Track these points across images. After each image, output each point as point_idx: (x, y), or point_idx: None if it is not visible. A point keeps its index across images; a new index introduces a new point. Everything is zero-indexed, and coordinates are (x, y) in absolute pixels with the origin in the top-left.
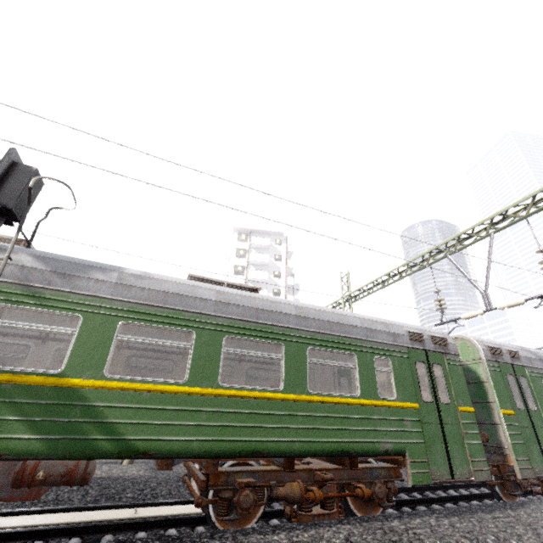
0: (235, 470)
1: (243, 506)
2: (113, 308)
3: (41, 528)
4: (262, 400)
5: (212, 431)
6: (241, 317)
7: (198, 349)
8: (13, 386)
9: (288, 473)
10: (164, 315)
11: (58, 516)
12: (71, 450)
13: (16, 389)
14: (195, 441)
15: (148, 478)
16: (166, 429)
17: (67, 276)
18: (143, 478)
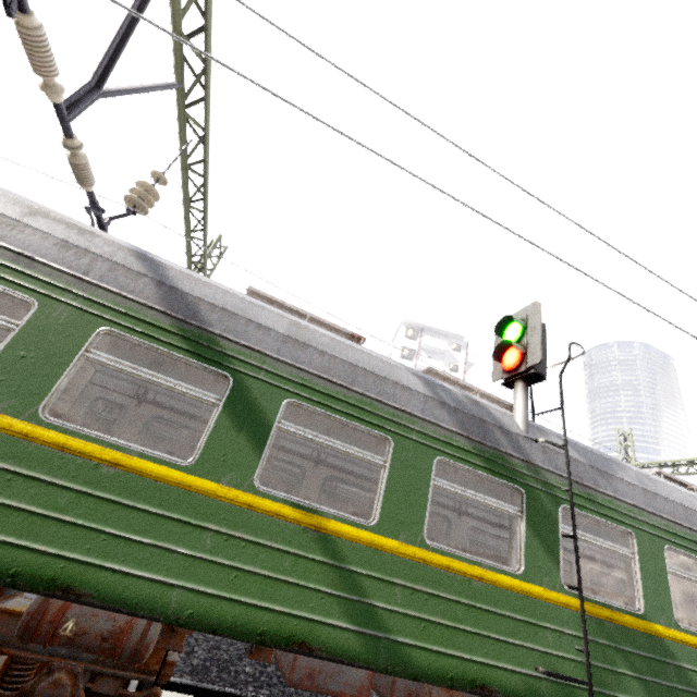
0: None
1: None
2: (652, 525)
3: None
4: None
5: None
6: None
7: None
8: (614, 626)
9: None
10: (695, 540)
11: None
12: None
13: (617, 631)
14: None
15: None
16: None
17: (603, 473)
18: None
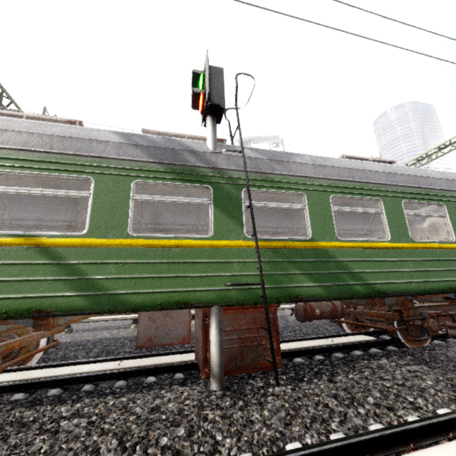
0: (418, 306)
1: (433, 330)
2: (321, 185)
3: (292, 350)
4: (444, 249)
5: (420, 275)
6: (407, 184)
7: (388, 213)
8: (287, 250)
9: (452, 306)
10: (355, 187)
11: (281, 345)
12: (340, 293)
13: (290, 252)
14: (412, 283)
15: (285, 325)
16: (391, 275)
17: (280, 162)
18: (281, 325)
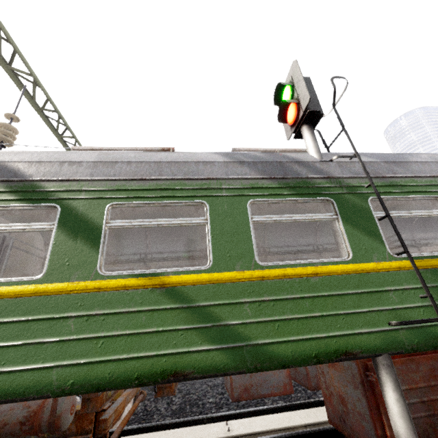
0: None
1: None
2: None
3: None
4: None
5: None
6: None
7: None
8: None
9: None
10: None
11: None
12: None
13: None
14: None
15: None
16: None
17: (398, 163)
18: None
